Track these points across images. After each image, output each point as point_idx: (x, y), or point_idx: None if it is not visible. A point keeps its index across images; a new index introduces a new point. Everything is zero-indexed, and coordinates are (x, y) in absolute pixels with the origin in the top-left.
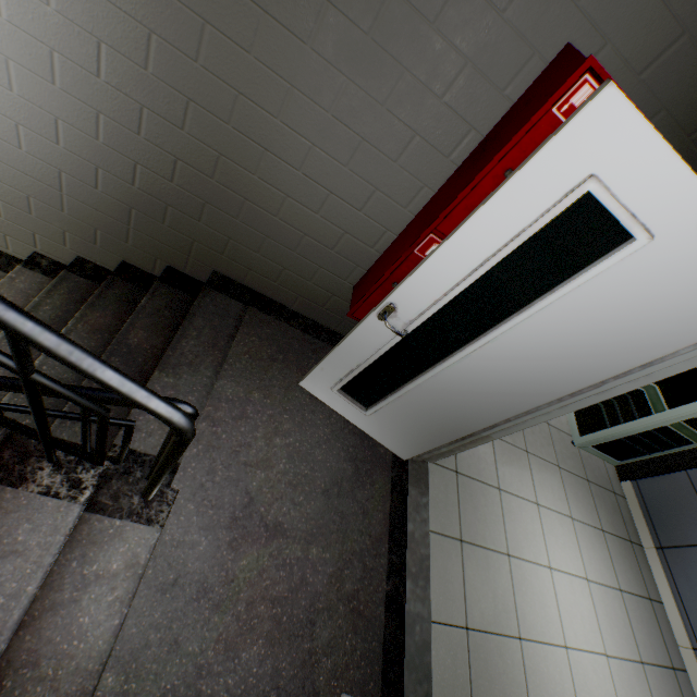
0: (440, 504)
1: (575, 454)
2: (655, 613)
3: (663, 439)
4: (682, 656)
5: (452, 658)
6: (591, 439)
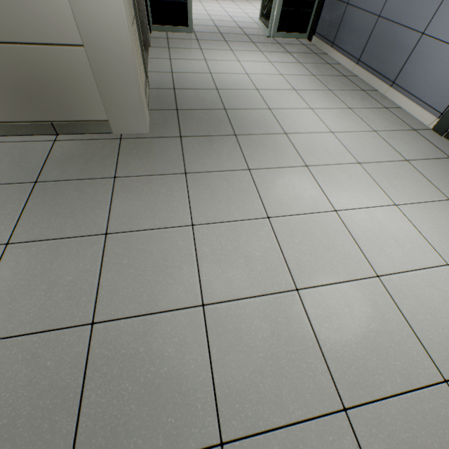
0: (156, 54)
1: (269, 39)
2: (332, 67)
3: None
4: (354, 73)
5: (161, 77)
6: (270, 23)
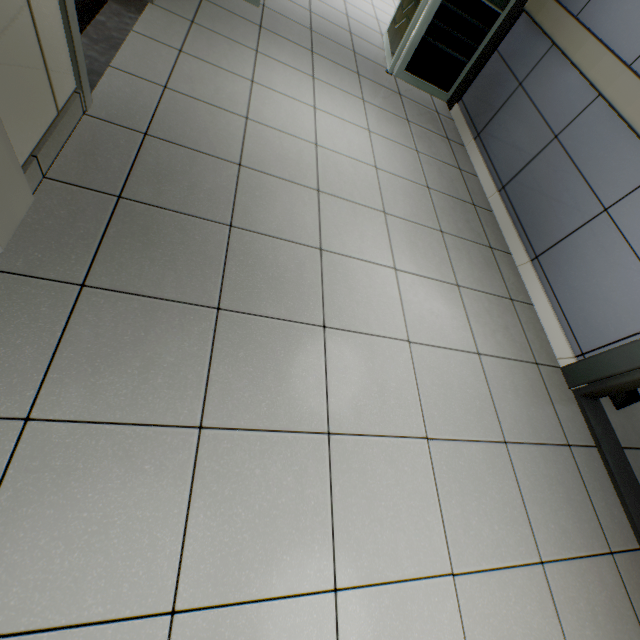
0: (157, 26)
1: (388, 79)
2: (463, 177)
3: (467, 19)
4: (490, 204)
5: (134, 92)
6: (398, 51)
